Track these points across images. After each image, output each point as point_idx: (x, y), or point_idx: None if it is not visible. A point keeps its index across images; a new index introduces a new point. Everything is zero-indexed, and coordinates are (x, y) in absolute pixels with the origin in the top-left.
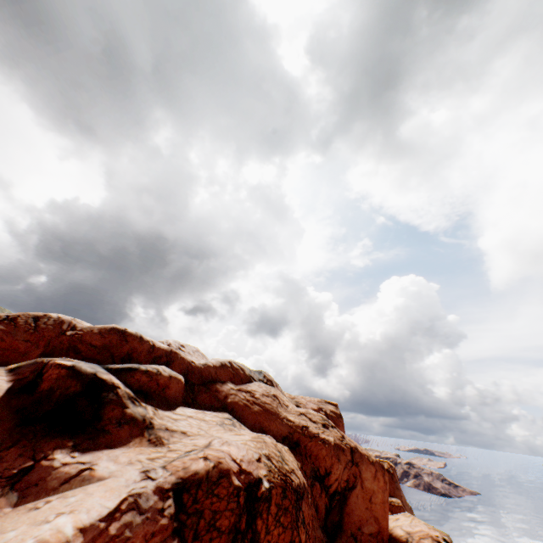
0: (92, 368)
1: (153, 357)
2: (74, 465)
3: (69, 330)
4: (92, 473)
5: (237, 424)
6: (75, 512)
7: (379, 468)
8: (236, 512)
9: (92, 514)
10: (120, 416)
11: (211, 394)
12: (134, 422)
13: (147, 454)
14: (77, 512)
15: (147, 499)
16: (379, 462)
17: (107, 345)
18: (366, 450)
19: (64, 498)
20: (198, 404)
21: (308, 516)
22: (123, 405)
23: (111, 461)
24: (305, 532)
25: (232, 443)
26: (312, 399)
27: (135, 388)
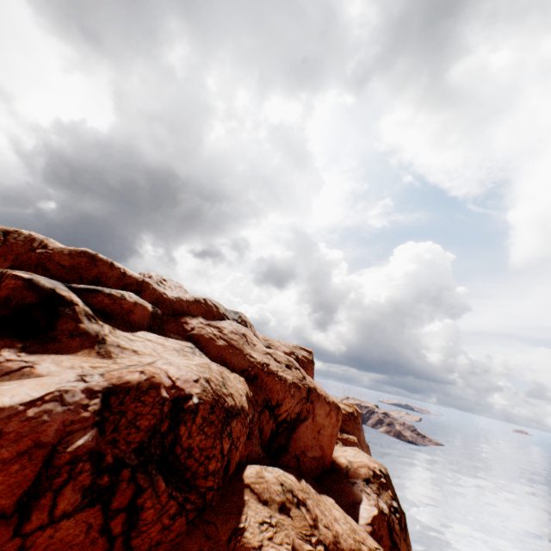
0: (51, 284)
1: (123, 284)
2: (17, 362)
3: (39, 248)
4: (33, 370)
5: (197, 353)
6: (0, 396)
7: (334, 408)
8: (158, 417)
9: (15, 399)
10: (73, 329)
11: (179, 324)
12: (87, 336)
13: (91, 363)
14: (2, 396)
15: (73, 395)
16: (336, 404)
17: (76, 267)
18: (325, 392)
19: None
20: (164, 331)
21: (240, 432)
22: (78, 321)
23: (54, 363)
24: (229, 443)
25: (173, 364)
26: (288, 344)
27: (96, 308)
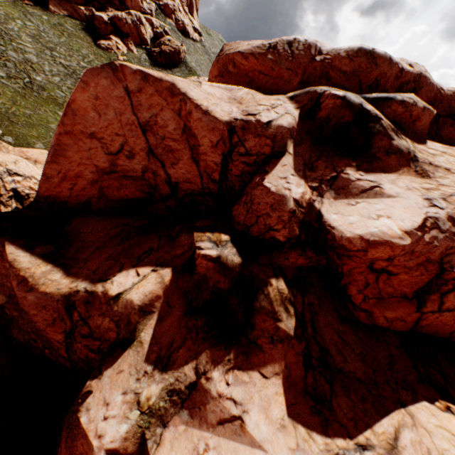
0: (356, 99)
1: (398, 84)
2: (365, 182)
3: (316, 55)
4: (381, 190)
5: None
6: (392, 219)
7: None
8: None
9: (406, 224)
10: (386, 147)
11: None
12: (399, 153)
13: (418, 184)
14: (393, 219)
15: (442, 223)
16: None
17: (355, 72)
18: None
19: (367, 203)
20: (441, 139)
21: None
22: (389, 138)
23: (391, 184)
24: None
25: None
26: None
27: (389, 119)
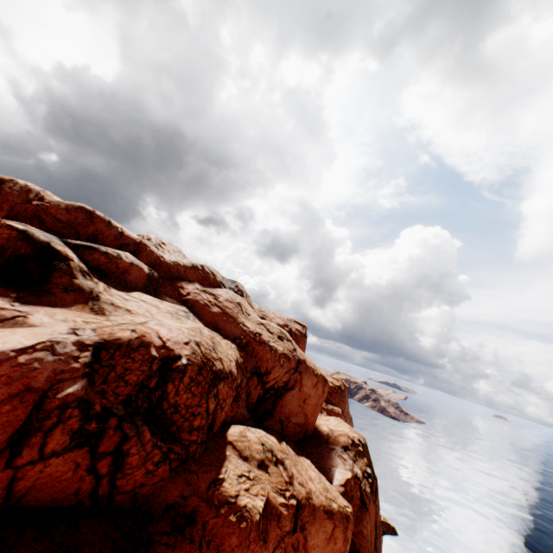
0: (46, 237)
1: (120, 244)
2: (10, 311)
3: (36, 200)
4: (26, 320)
5: (191, 318)
6: None
7: (321, 381)
8: (146, 374)
9: (7, 345)
10: (67, 284)
11: (175, 289)
12: (81, 291)
13: (85, 318)
14: None
15: (64, 347)
16: (323, 376)
17: (72, 222)
18: (314, 365)
19: None
20: (160, 294)
21: (226, 394)
22: (72, 276)
23: (47, 315)
24: (215, 403)
25: (165, 325)
26: (282, 316)
27: (92, 265)
